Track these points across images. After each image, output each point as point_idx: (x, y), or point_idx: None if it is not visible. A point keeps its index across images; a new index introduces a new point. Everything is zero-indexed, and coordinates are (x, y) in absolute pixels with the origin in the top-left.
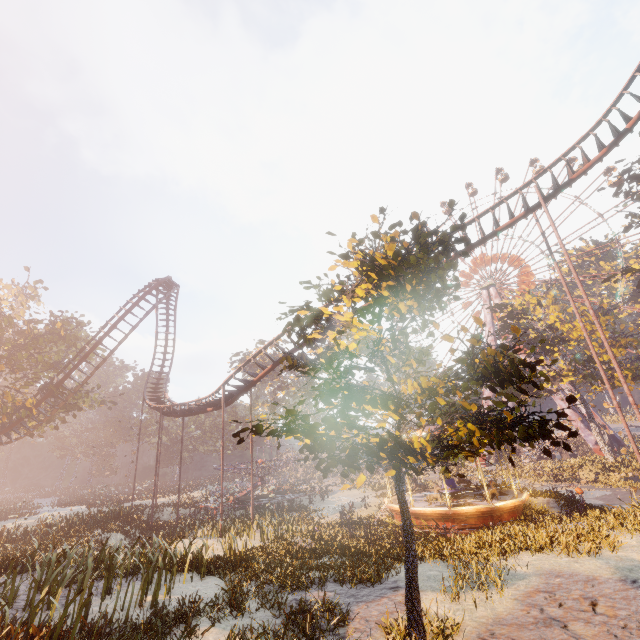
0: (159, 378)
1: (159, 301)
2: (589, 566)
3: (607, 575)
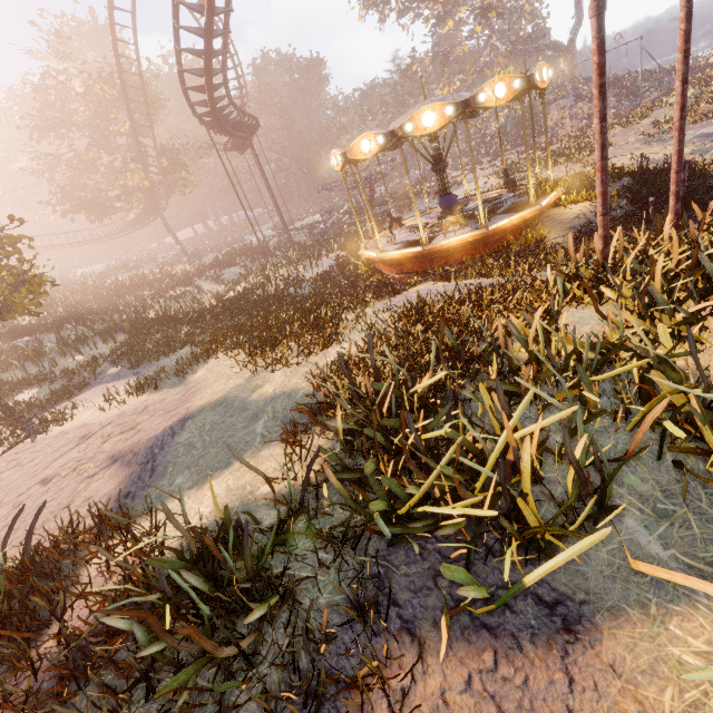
0: (240, 97)
1: None
2: (221, 387)
3: (198, 404)
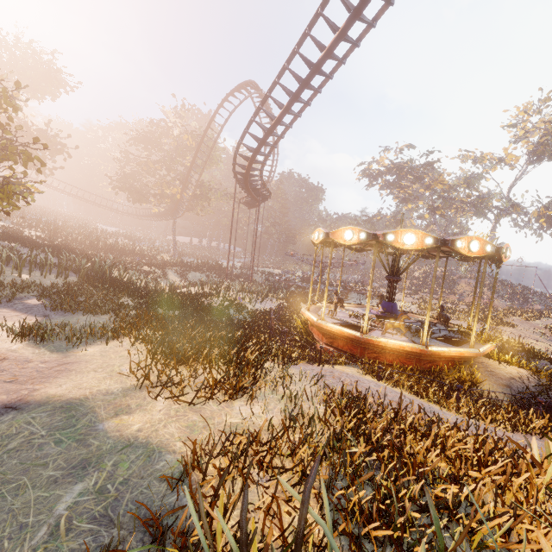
0: (266, 181)
1: (235, 107)
2: (92, 382)
3: (48, 391)
